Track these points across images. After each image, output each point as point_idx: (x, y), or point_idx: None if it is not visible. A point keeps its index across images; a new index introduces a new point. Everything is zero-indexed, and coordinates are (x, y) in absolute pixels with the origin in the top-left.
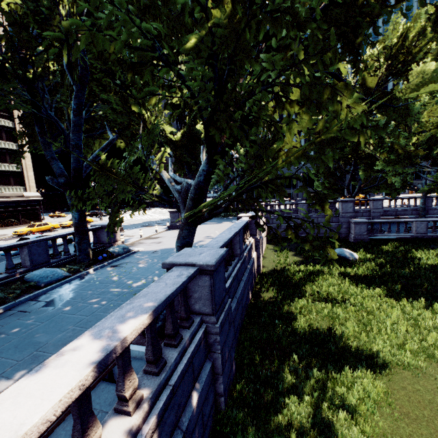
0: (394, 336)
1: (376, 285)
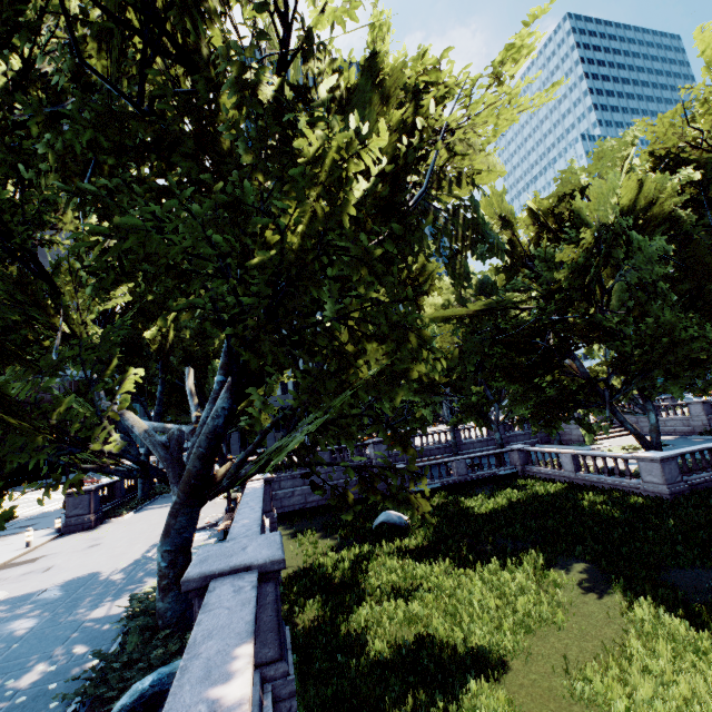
0: (488, 617)
1: (443, 554)
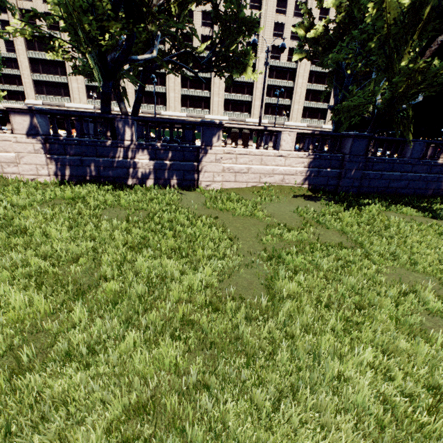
0: None
1: None
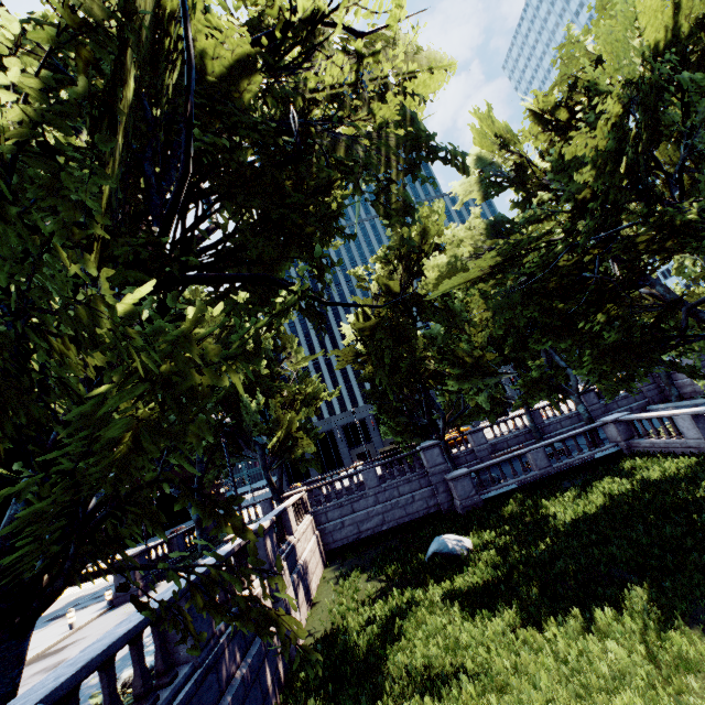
0: None
1: (505, 600)
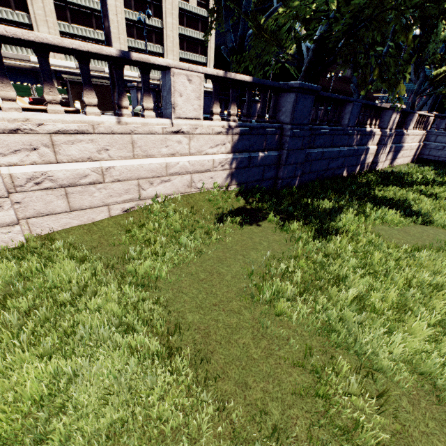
0: None
1: None
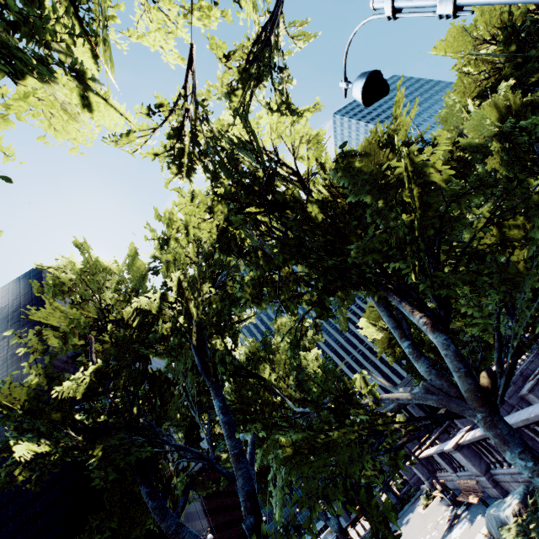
0: None
1: None
